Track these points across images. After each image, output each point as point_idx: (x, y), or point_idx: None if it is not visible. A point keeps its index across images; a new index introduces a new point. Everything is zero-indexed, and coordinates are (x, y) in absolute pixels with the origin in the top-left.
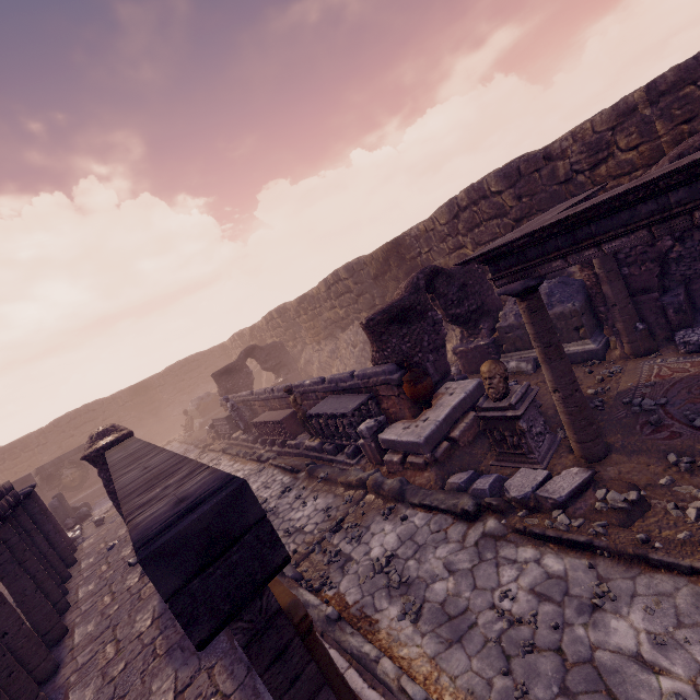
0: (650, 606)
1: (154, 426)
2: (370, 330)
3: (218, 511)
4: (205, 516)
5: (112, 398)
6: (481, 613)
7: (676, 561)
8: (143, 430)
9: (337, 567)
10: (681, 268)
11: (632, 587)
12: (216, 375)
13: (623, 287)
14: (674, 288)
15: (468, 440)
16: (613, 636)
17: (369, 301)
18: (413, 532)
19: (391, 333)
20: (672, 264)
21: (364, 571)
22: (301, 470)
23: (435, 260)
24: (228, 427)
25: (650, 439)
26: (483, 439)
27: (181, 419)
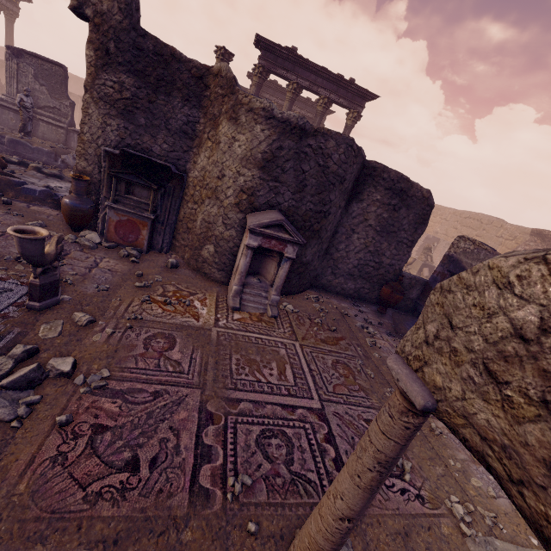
0: None
1: None
2: None
3: None
4: None
5: None
6: None
7: None
8: None
9: None
10: None
11: None
12: None
13: None
14: None
15: None
16: None
17: None
18: None
19: None
20: None
21: None
22: None
23: None
24: None
25: None
26: None
27: None
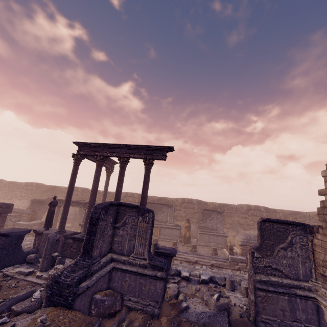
0: None
1: None
2: (32, 201)
3: (11, 204)
4: (10, 204)
5: None
6: None
7: None
8: None
9: None
10: None
11: None
12: None
13: (79, 216)
14: None
15: None
16: None
17: (35, 196)
18: None
19: (36, 204)
20: None
21: None
22: None
23: (60, 196)
24: None
25: None
26: None
27: None
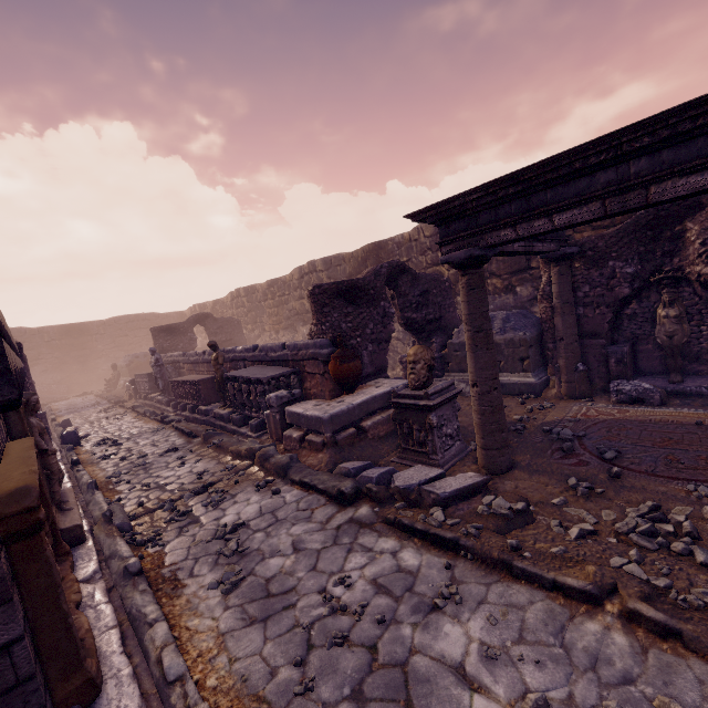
0: (495, 616)
1: (77, 373)
2: (314, 299)
3: None
4: None
5: (38, 330)
6: (307, 595)
7: (540, 572)
8: (62, 374)
9: (177, 526)
10: (633, 326)
11: (484, 594)
12: (155, 330)
13: (575, 323)
14: (621, 342)
15: (379, 434)
16: (441, 641)
17: None
18: (279, 506)
19: (334, 306)
20: (625, 320)
21: (204, 535)
22: (199, 436)
23: None
24: (148, 385)
25: (557, 462)
26: (395, 438)
27: (109, 375)
